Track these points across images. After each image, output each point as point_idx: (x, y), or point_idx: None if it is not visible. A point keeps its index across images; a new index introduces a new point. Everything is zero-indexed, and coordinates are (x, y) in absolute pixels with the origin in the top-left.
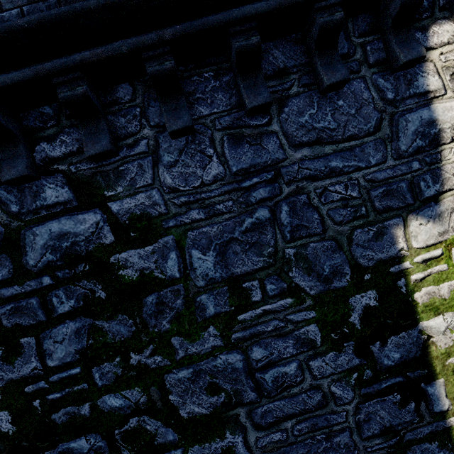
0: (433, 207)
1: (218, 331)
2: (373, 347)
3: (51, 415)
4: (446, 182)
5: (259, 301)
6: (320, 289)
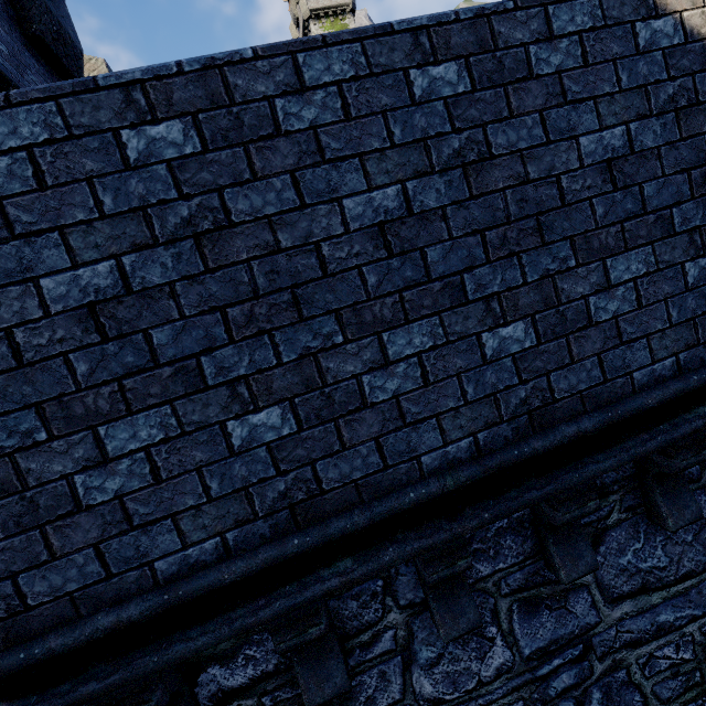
0: None
1: None
2: None
3: None
4: None
5: None
6: None
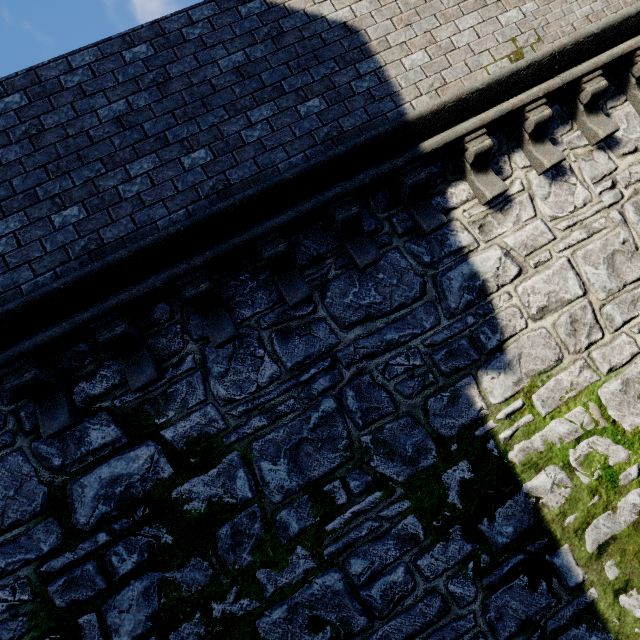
0: (499, 358)
1: (308, 550)
2: (482, 526)
3: None
4: (505, 330)
5: (345, 503)
6: (408, 473)
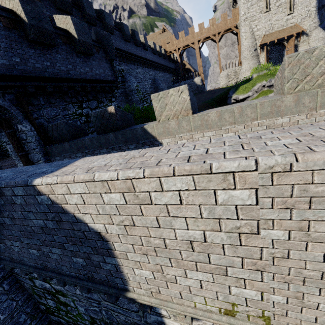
0: None
1: (89, 323)
2: None
3: (53, 312)
4: None
5: (100, 324)
6: None
